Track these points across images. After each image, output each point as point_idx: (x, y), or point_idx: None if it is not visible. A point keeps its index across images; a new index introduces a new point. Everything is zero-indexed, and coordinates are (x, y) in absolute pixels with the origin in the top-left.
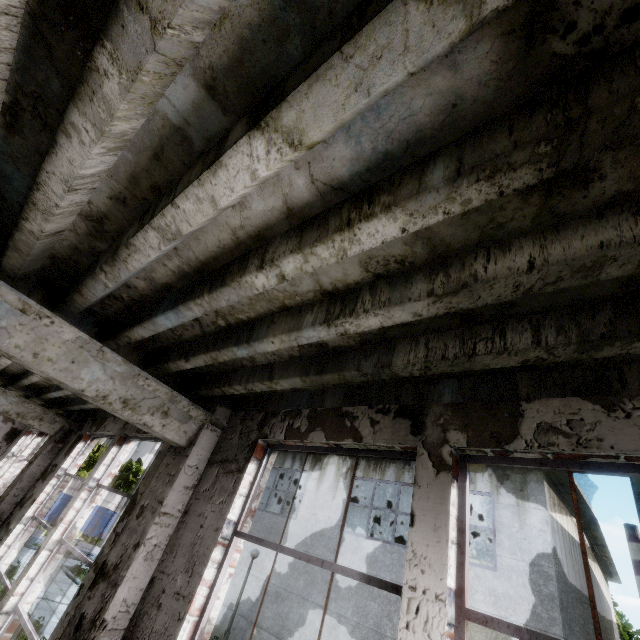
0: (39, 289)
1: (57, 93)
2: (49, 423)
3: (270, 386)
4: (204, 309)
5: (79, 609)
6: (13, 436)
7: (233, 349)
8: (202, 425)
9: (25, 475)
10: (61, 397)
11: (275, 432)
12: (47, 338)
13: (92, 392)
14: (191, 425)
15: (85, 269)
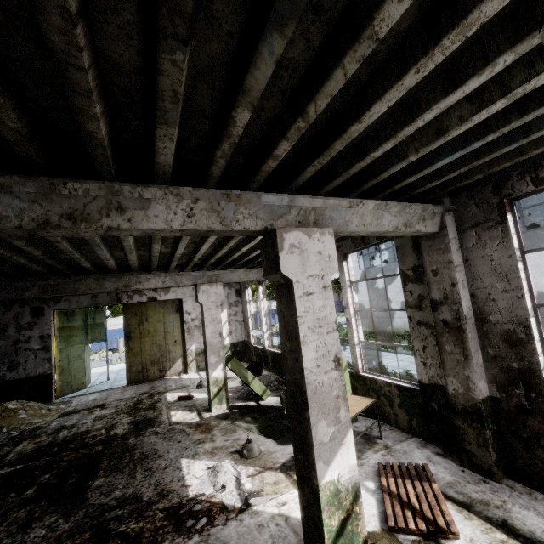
0: (324, 195)
1: (456, 52)
2: None
3: (517, 160)
4: (500, 134)
5: (436, 320)
6: (239, 293)
7: (502, 150)
8: (441, 215)
9: None
10: None
11: (519, 189)
12: (363, 214)
13: (391, 229)
14: (436, 218)
15: (372, 163)
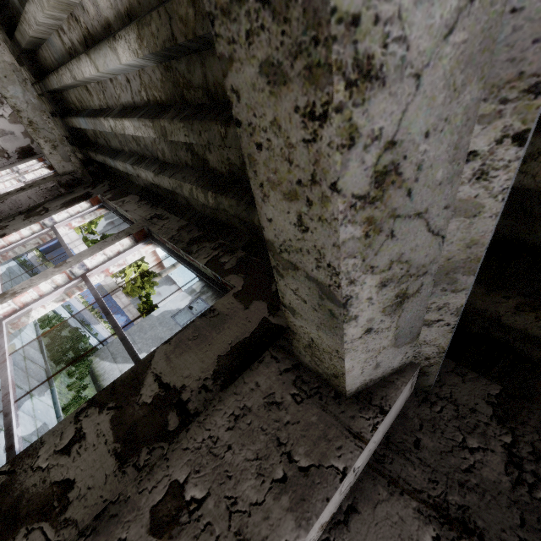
0: None
1: None
2: (61, 157)
3: None
4: None
5: None
6: (26, 154)
7: None
8: (406, 364)
9: (9, 198)
10: (88, 136)
11: None
12: None
13: None
14: (397, 355)
15: None
